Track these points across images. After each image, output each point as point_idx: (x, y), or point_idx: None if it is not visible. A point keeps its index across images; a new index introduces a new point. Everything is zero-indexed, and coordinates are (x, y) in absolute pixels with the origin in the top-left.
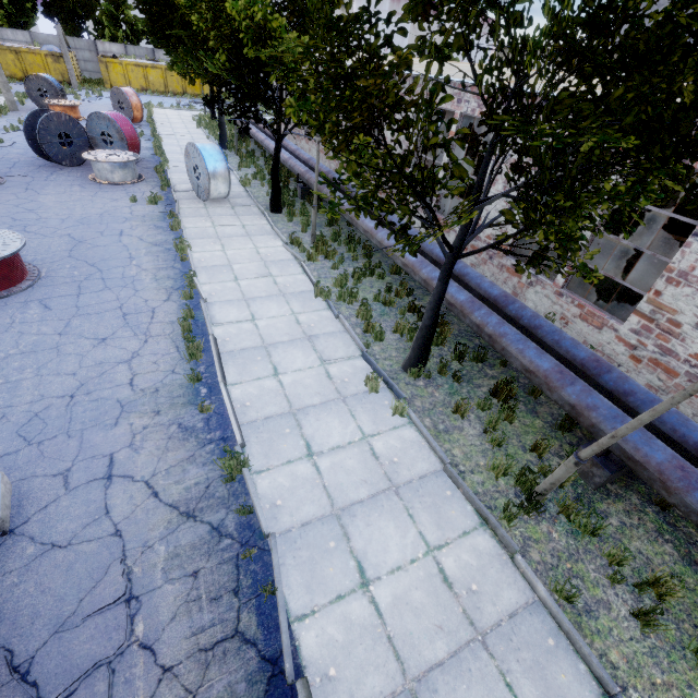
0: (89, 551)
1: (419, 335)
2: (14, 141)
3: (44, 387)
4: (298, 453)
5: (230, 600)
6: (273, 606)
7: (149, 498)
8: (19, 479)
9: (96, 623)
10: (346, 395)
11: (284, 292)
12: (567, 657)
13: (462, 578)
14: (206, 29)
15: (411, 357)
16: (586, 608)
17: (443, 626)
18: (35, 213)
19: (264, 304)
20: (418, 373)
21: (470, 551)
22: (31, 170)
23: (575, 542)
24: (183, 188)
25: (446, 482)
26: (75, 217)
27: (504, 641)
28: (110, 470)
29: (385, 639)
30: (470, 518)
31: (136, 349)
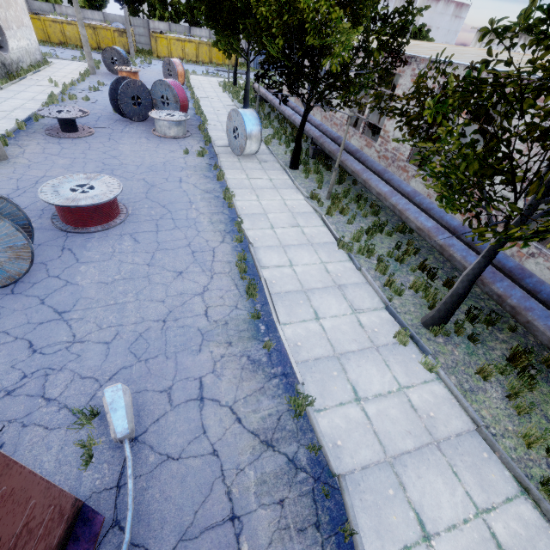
0: (196, 466)
1: (448, 300)
2: (96, 99)
3: (143, 311)
4: (347, 396)
5: (314, 533)
6: (350, 547)
7: (235, 423)
8: (135, 391)
9: (211, 537)
10: (378, 344)
11: (311, 242)
12: None
13: (515, 547)
14: (272, 19)
15: (435, 316)
16: None
17: None
18: (118, 159)
19: (297, 252)
20: (438, 331)
21: (516, 519)
22: (110, 123)
23: None
24: (220, 143)
25: (481, 443)
26: (146, 164)
27: None
28: (201, 393)
29: None
30: (510, 484)
31: (206, 284)
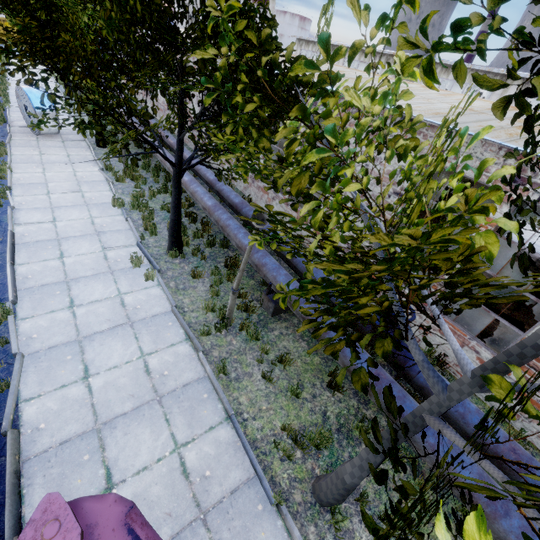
0: None
1: (169, 227)
2: None
3: None
4: (62, 306)
5: None
6: (8, 395)
7: None
8: None
9: None
10: (115, 269)
11: (88, 203)
12: (213, 402)
13: (160, 369)
14: None
15: (169, 243)
16: (236, 377)
17: (135, 395)
18: None
19: (67, 211)
20: (175, 254)
21: (172, 354)
22: None
23: (245, 345)
24: (20, 124)
25: (171, 318)
26: None
27: (174, 398)
28: None
29: (89, 405)
30: (180, 337)
31: None
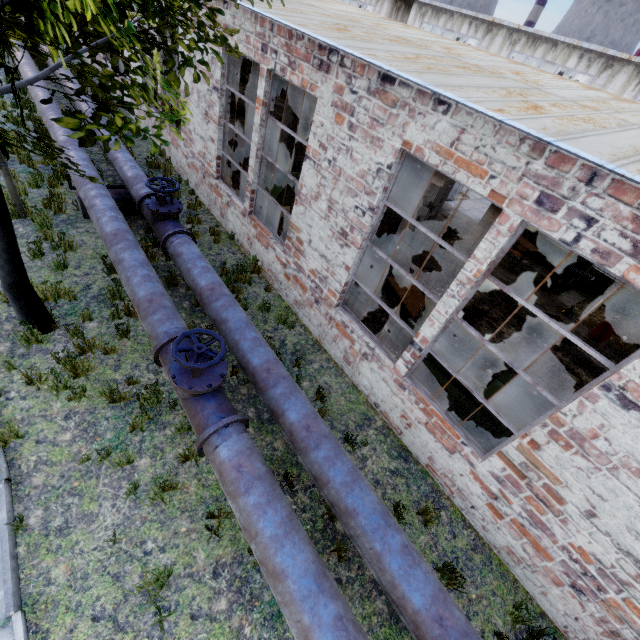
0: None
1: None
2: None
3: None
4: None
5: None
6: None
7: None
8: None
9: None
10: None
11: None
12: None
13: None
14: None
15: None
16: None
17: None
18: None
19: None
20: None
21: None
22: None
23: (34, 233)
24: None
25: None
26: None
27: None
28: None
29: None
30: None
31: None
